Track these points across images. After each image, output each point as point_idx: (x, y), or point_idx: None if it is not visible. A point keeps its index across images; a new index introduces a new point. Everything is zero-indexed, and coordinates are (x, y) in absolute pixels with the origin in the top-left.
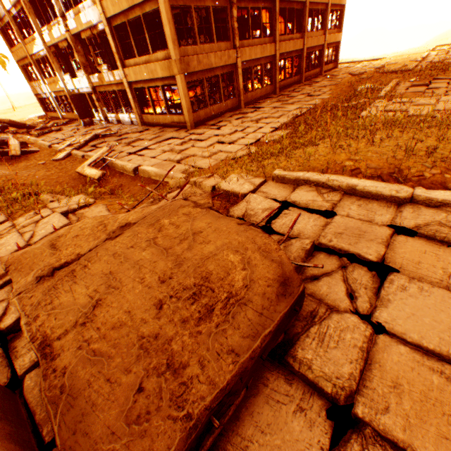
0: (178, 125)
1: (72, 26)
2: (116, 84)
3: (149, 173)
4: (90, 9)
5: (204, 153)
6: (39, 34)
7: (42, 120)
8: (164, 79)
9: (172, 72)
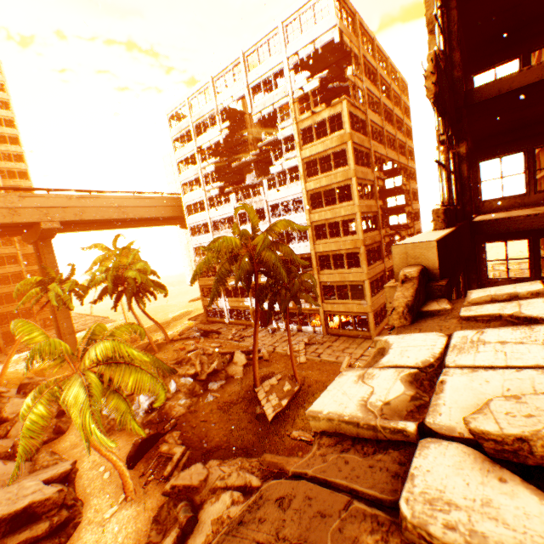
0: (362, 336)
1: None
2: (309, 310)
3: None
4: None
5: None
6: None
7: (196, 322)
8: (357, 312)
9: (366, 310)
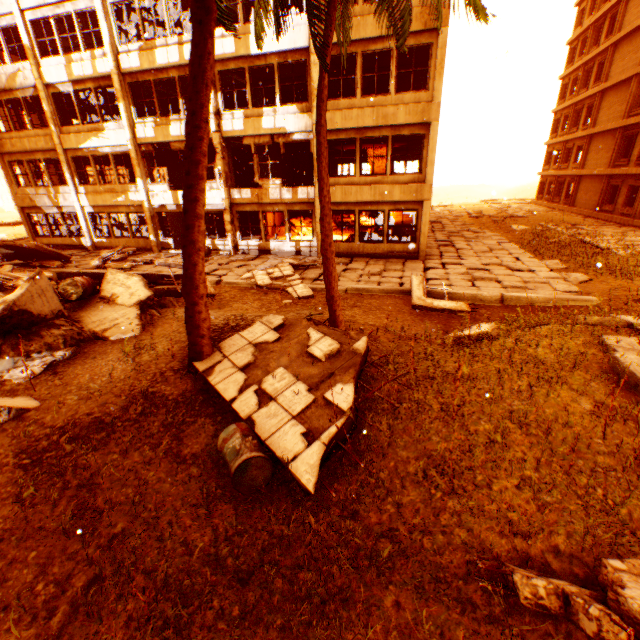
0: (400, 254)
1: (231, 127)
2: (290, 204)
3: (530, 299)
4: (291, 116)
5: (536, 280)
6: (130, 126)
7: None
8: (398, 203)
9: (419, 197)
